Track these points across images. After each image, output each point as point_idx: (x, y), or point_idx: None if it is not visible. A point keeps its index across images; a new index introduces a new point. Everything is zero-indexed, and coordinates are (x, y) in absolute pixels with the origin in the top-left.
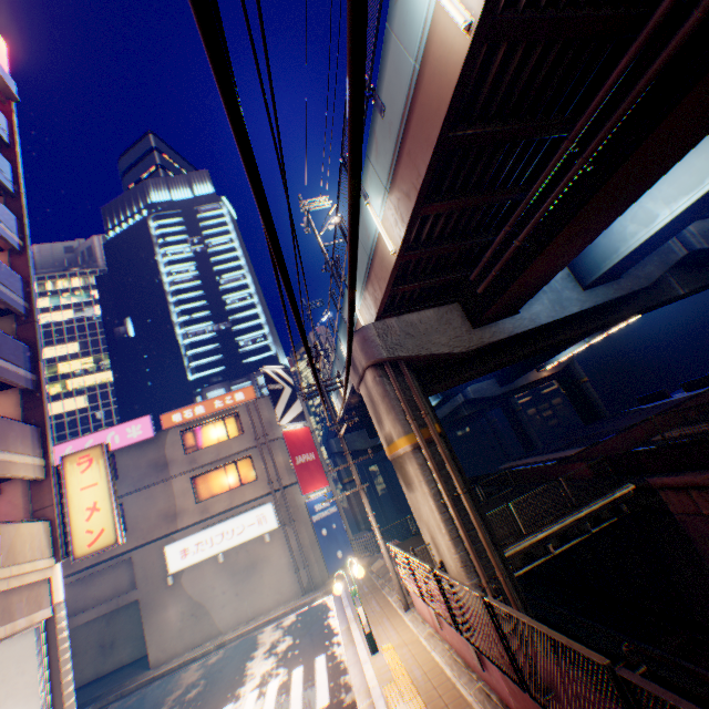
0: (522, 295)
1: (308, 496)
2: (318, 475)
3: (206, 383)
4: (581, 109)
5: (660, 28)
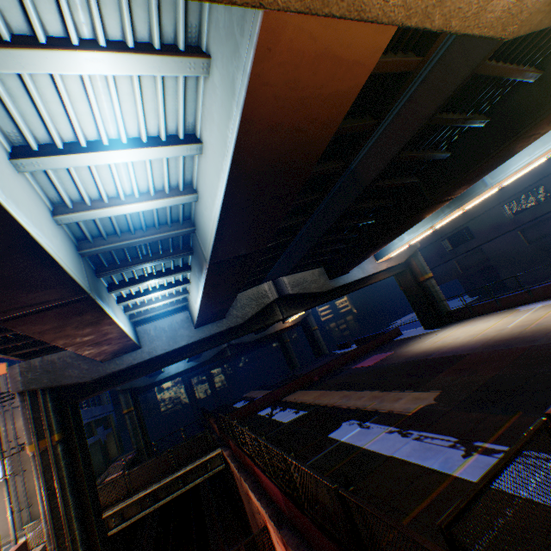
0: (120, 348)
1: None
2: None
3: None
4: None
5: None
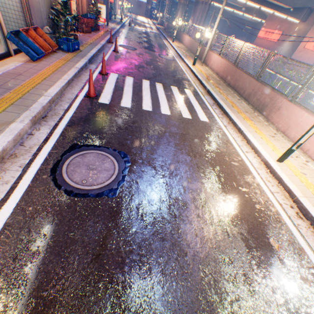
0: None
1: (153, 2)
2: None
3: None
4: None
5: None
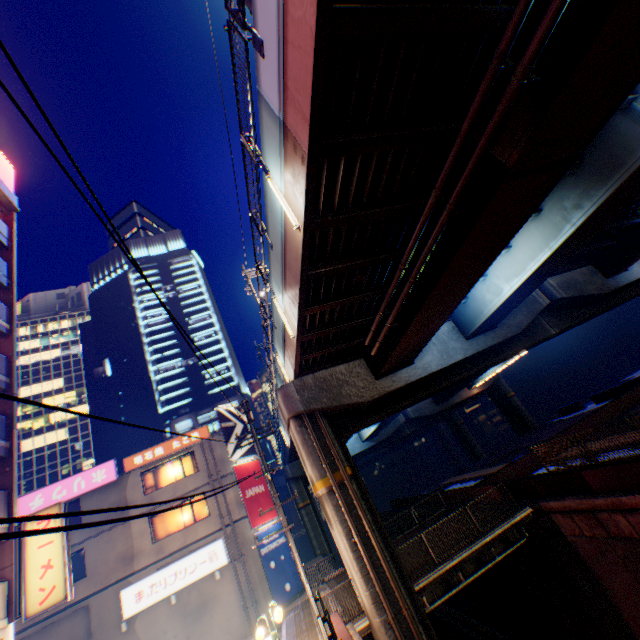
0: (408, 353)
1: (257, 529)
2: (267, 506)
3: (175, 415)
4: (407, 243)
5: (436, 208)
